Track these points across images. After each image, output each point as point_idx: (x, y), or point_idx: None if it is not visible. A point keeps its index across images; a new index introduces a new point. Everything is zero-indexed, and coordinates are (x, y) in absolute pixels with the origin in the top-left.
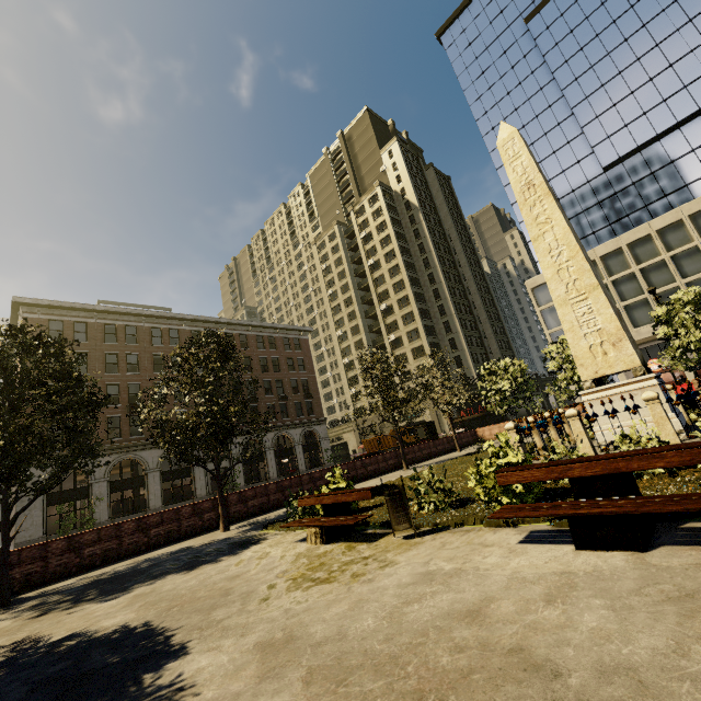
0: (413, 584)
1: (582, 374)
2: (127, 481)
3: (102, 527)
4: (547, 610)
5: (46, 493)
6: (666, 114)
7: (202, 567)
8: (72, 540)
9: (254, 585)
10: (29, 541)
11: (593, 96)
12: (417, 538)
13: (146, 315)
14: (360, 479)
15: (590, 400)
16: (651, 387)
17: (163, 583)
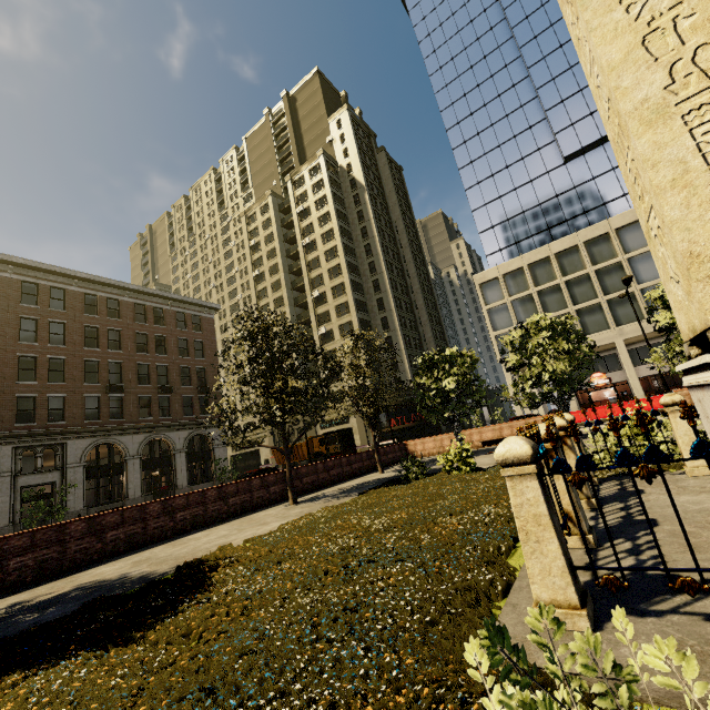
0: None
1: None
2: None
3: None
4: None
5: None
6: None
7: None
8: None
9: None
10: None
11: (560, 78)
12: None
13: None
14: (211, 520)
15: None
16: None
17: None
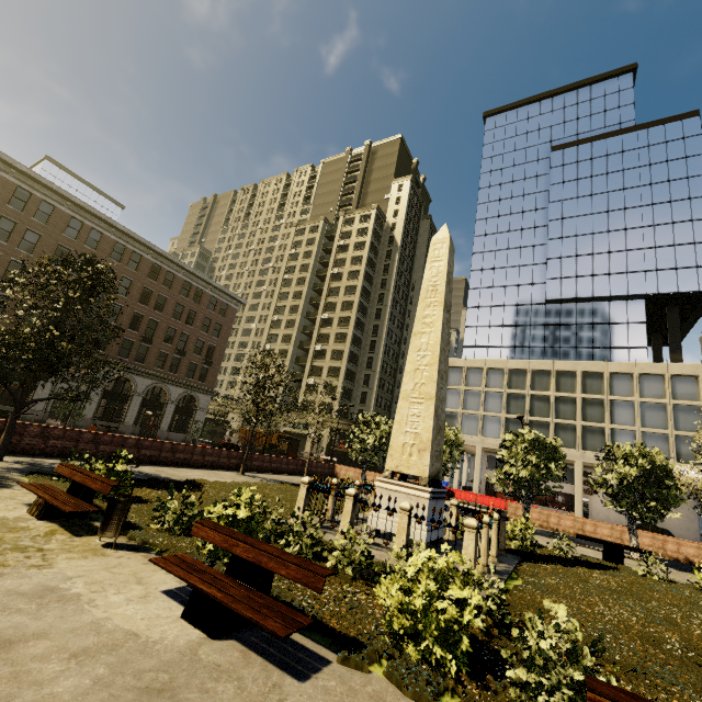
0: (21, 594)
1: (388, 462)
2: None
3: None
4: (57, 663)
5: None
6: (606, 285)
7: None
8: None
9: None
10: None
11: (566, 240)
12: (113, 549)
13: (72, 202)
14: (192, 464)
15: (381, 487)
16: (424, 498)
17: None
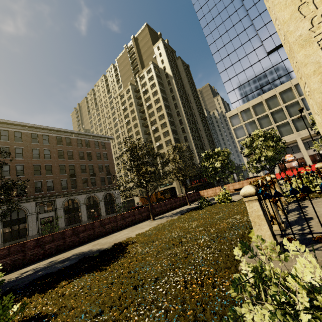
0: None
1: None
2: None
3: None
4: None
5: None
6: None
7: None
8: None
9: None
10: None
11: (263, 13)
12: None
13: None
14: (120, 228)
15: None
16: None
17: None
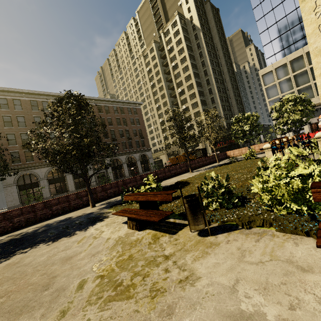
0: None
1: None
2: (56, 179)
3: (23, 207)
4: None
5: (17, 185)
6: None
7: (60, 240)
8: (5, 214)
9: (71, 277)
10: (14, 206)
11: None
12: (211, 236)
13: (52, 95)
14: (167, 177)
15: None
16: None
17: (31, 253)
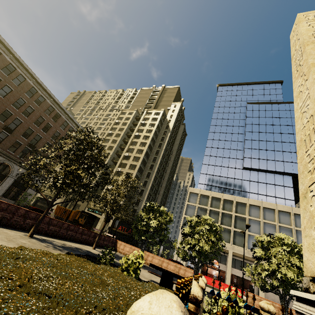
0: None
1: None
2: None
3: None
4: None
5: None
6: (273, 165)
7: None
8: None
9: None
10: None
11: (254, 141)
12: None
13: None
14: None
15: None
16: None
17: None
